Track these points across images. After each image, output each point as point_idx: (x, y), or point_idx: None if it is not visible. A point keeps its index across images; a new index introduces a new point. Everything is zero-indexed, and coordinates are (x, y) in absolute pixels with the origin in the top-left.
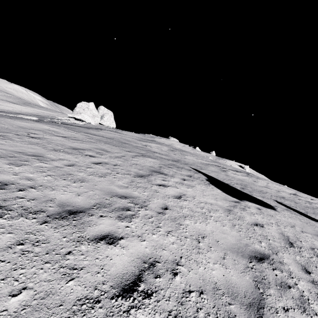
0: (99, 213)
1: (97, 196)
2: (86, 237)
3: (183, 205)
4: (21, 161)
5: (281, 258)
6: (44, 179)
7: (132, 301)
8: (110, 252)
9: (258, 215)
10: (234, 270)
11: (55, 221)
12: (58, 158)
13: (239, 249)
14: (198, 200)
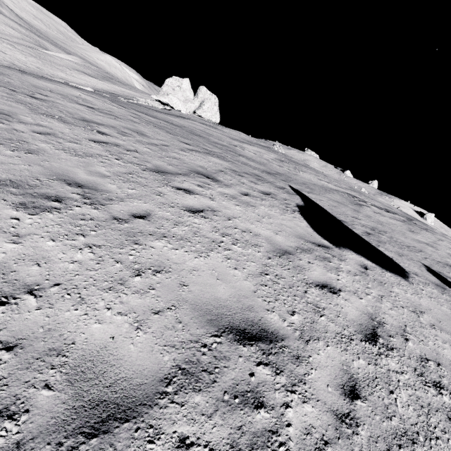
0: None
1: (26, 172)
2: None
3: (186, 222)
4: None
5: (312, 351)
6: None
7: None
8: None
9: (347, 275)
10: (153, 337)
11: None
12: (35, 122)
13: (218, 309)
14: (233, 224)
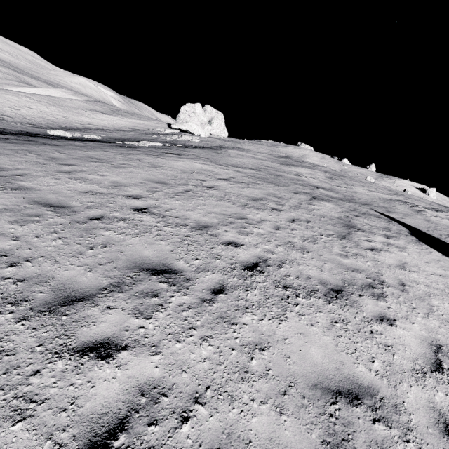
0: (355, 291)
1: (334, 270)
2: (369, 318)
3: (415, 280)
4: (242, 228)
5: None
6: (280, 251)
7: (447, 376)
8: (398, 333)
9: None
10: None
11: (334, 301)
12: (258, 218)
13: None
14: (425, 271)
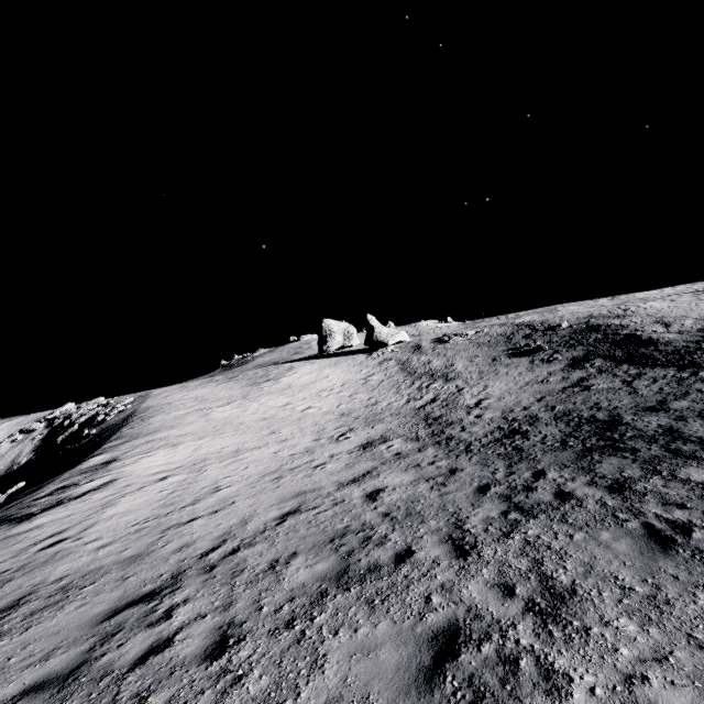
0: None
1: None
2: None
3: None
4: None
5: None
6: None
7: None
8: None
9: None
10: None
11: None
12: None
13: None
14: None
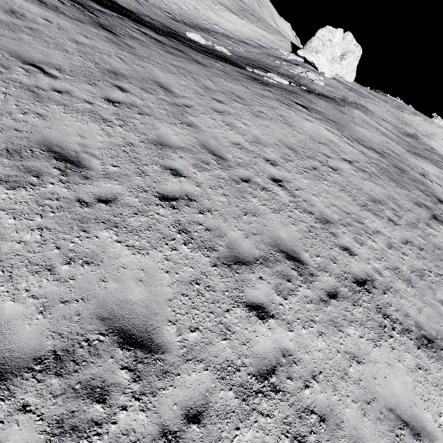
0: None
1: (432, 317)
2: None
3: None
4: (358, 235)
5: None
6: (387, 275)
7: None
8: None
9: None
10: None
11: (423, 348)
12: (374, 227)
13: None
14: None
